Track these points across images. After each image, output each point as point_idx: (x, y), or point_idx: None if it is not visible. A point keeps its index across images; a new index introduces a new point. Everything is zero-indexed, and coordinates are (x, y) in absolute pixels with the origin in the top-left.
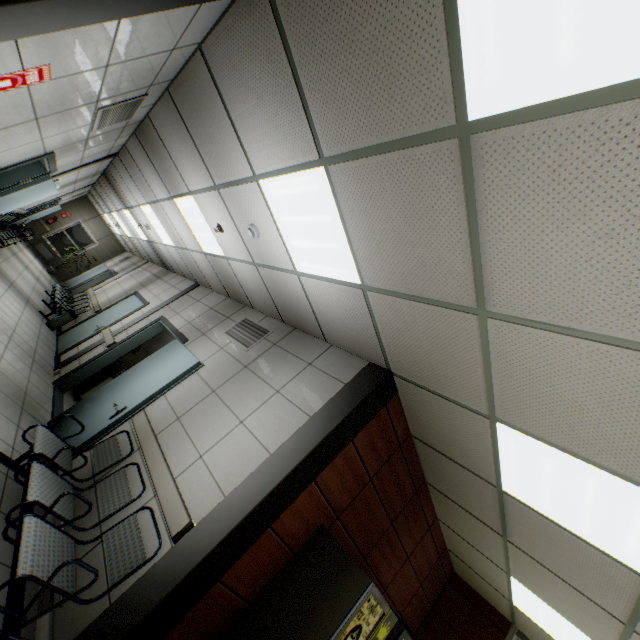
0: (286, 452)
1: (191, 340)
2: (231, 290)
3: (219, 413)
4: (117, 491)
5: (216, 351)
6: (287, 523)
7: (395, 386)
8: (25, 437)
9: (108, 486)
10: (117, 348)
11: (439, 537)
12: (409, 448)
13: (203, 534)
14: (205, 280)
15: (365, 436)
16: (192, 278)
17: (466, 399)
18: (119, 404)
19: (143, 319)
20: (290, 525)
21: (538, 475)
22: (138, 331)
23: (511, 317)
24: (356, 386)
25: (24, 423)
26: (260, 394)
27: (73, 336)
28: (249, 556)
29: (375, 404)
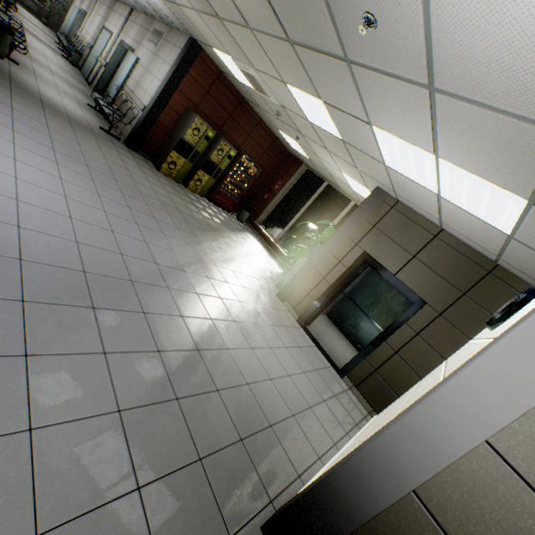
0: (165, 80)
1: (136, 50)
2: (144, 10)
3: (149, 77)
4: (126, 108)
5: (146, 52)
6: (175, 106)
7: (200, 46)
8: (93, 98)
9: (124, 108)
10: (109, 66)
11: (269, 131)
12: (225, 79)
13: (148, 108)
14: (132, 5)
15: (195, 72)
16: (127, 5)
17: (205, 42)
18: (117, 86)
19: (114, 45)
20: (176, 107)
21: (230, 66)
22: (114, 53)
23: (180, 4)
24: (184, 49)
25: (91, 101)
26: (160, 65)
27: (87, 68)
28: (165, 115)
29: (193, 56)
